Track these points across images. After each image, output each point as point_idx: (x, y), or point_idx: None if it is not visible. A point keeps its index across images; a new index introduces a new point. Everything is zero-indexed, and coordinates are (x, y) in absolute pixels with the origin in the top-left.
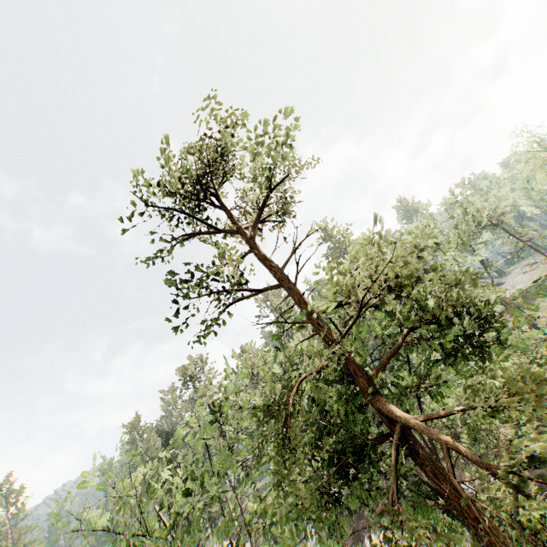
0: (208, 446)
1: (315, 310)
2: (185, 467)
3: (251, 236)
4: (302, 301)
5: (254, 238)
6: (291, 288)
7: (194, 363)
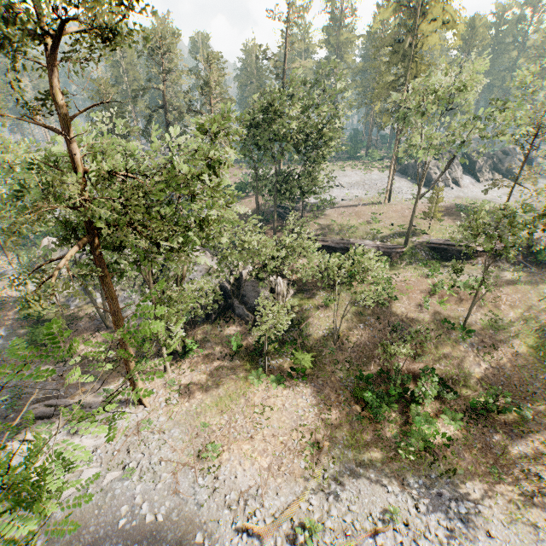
0: (147, 123)
1: (82, 171)
2: (125, 125)
3: (51, 60)
4: (73, 159)
5: (55, 64)
6: (68, 143)
7: (157, 32)
